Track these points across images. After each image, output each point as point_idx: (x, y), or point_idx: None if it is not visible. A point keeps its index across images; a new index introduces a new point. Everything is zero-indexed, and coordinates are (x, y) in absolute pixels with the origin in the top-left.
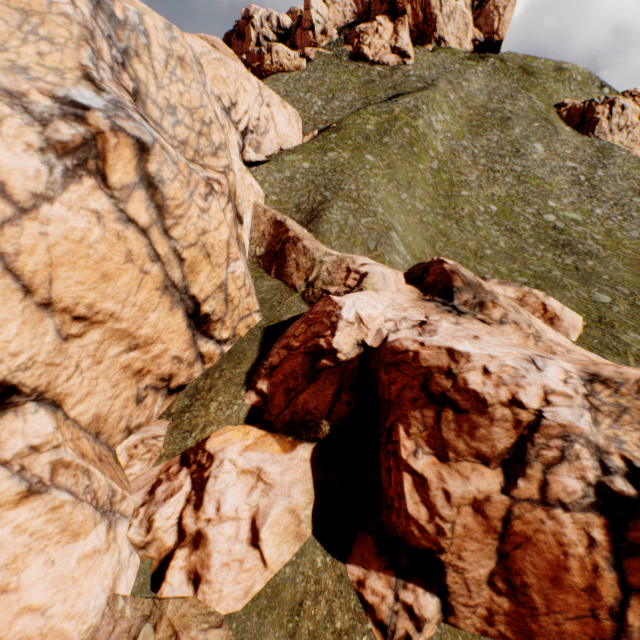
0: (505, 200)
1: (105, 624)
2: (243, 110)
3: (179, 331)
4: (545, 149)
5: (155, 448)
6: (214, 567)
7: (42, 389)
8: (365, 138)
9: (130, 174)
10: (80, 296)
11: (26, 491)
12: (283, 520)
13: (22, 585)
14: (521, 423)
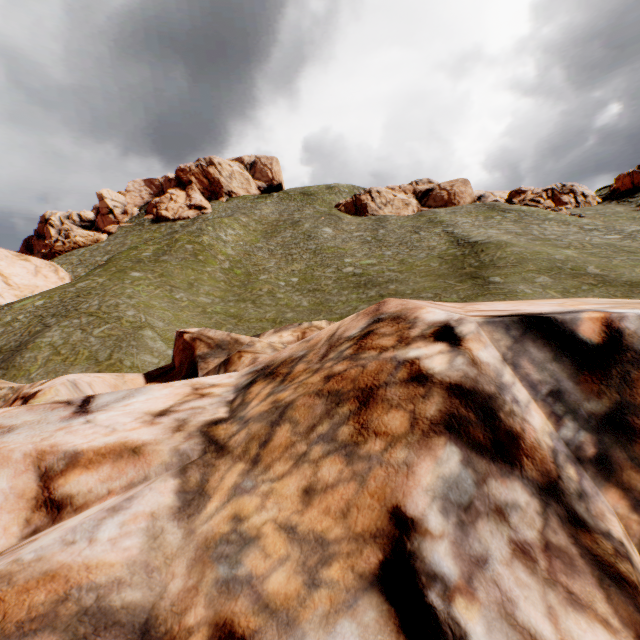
0: (306, 270)
1: None
2: None
3: None
4: (334, 230)
5: None
6: None
7: None
8: (136, 261)
9: None
10: None
11: None
12: None
13: None
14: None
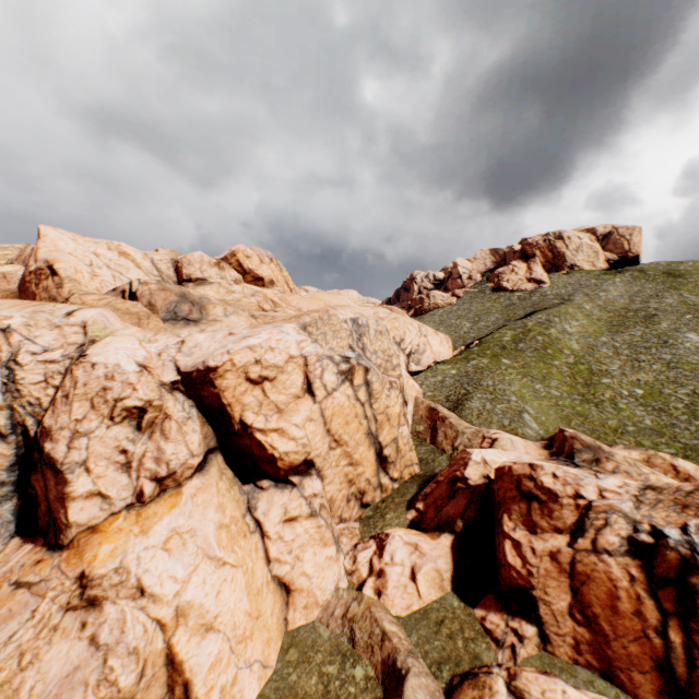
0: (652, 384)
1: (333, 599)
2: (408, 342)
3: (371, 462)
4: None
5: (354, 532)
6: (389, 588)
7: (320, 469)
8: (501, 347)
9: (361, 380)
10: (337, 430)
11: (310, 513)
12: (431, 573)
13: (304, 559)
14: (579, 505)
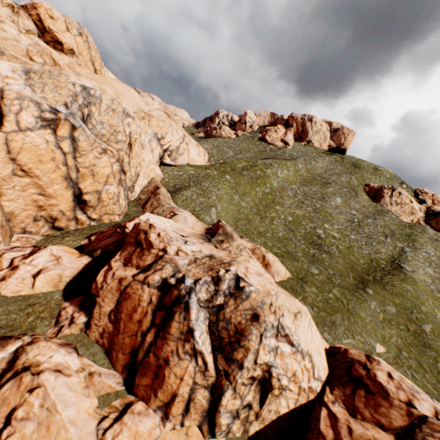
0: (300, 217)
1: None
2: (167, 141)
3: (68, 200)
4: (342, 201)
5: (30, 241)
6: (13, 278)
7: None
8: (232, 169)
9: (66, 134)
10: (28, 163)
11: None
12: (54, 276)
13: None
14: (158, 255)
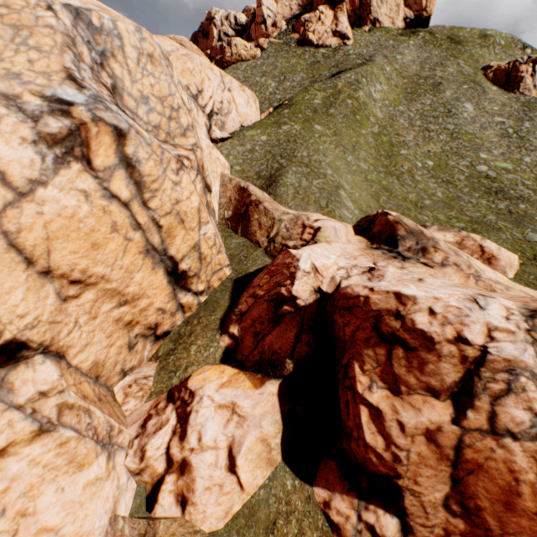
0: (440, 155)
1: None
2: (208, 96)
3: (161, 287)
4: (474, 108)
5: (146, 387)
6: (198, 491)
7: (47, 343)
8: (313, 111)
9: (111, 157)
10: (75, 263)
11: (38, 430)
12: (256, 448)
13: (38, 509)
14: (467, 358)
